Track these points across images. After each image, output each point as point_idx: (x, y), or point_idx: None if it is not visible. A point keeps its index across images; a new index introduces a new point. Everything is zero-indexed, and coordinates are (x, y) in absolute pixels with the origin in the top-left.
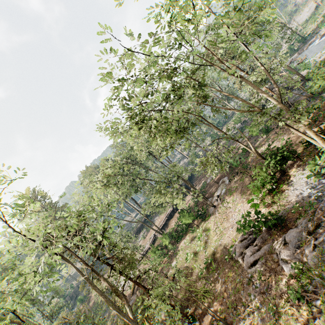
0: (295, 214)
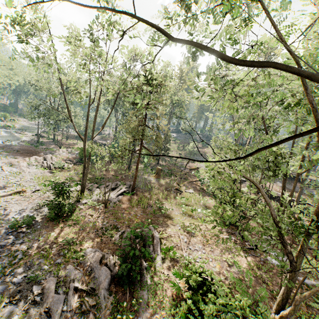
0: (125, 307)
